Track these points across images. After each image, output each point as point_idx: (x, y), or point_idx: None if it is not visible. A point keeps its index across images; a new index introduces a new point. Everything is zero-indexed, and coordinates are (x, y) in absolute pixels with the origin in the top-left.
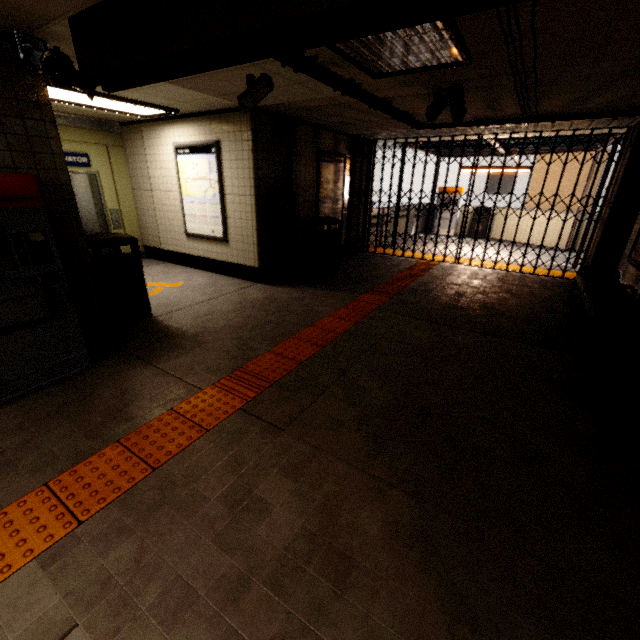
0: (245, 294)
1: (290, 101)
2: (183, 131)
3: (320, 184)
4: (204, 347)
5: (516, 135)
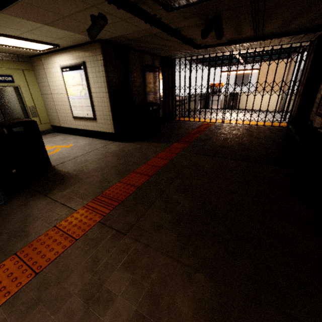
0: (107, 148)
1: (122, 34)
2: (64, 58)
3: (146, 84)
4: (80, 182)
5: (250, 50)
